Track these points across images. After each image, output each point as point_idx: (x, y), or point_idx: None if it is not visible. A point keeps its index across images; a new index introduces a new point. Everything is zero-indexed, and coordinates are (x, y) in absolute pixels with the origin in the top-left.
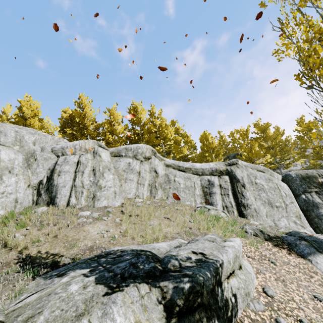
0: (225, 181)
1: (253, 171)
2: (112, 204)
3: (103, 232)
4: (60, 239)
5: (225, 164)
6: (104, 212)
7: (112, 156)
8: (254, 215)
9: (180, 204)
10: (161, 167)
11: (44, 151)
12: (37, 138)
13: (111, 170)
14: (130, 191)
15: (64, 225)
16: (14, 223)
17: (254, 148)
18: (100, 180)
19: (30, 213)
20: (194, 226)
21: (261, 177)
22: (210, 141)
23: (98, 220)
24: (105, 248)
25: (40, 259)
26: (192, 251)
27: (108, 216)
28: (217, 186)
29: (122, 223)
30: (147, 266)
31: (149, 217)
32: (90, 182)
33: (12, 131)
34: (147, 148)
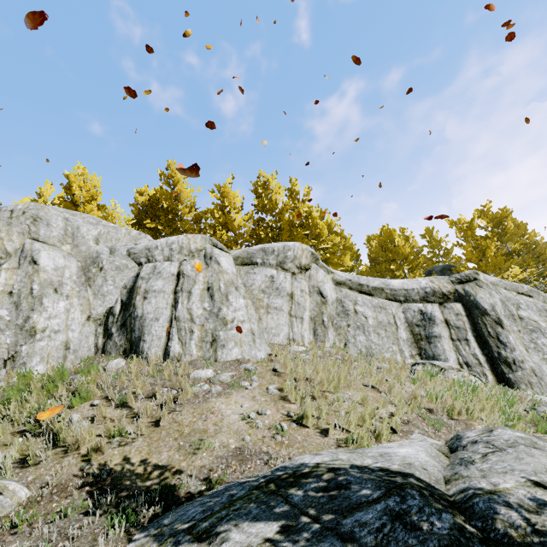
0: (456, 313)
1: (510, 294)
2: (250, 356)
3: (254, 417)
4: (165, 431)
5: (451, 281)
6: (239, 372)
7: (238, 265)
8: (533, 383)
9: (381, 358)
10: (330, 286)
11: (115, 254)
12: (102, 231)
13: (240, 290)
14: (279, 329)
15: (169, 398)
16: (67, 392)
17: (488, 254)
18: (223, 309)
19: (95, 370)
20: (437, 405)
21: (528, 307)
22: (399, 242)
23: (232, 388)
24: (271, 455)
25: (131, 479)
26: (530, 480)
27: (250, 381)
28: (442, 324)
29: (284, 396)
30: (438, 524)
31: (337, 383)
32: (204, 311)
33: (60, 218)
34: (303, 249)
